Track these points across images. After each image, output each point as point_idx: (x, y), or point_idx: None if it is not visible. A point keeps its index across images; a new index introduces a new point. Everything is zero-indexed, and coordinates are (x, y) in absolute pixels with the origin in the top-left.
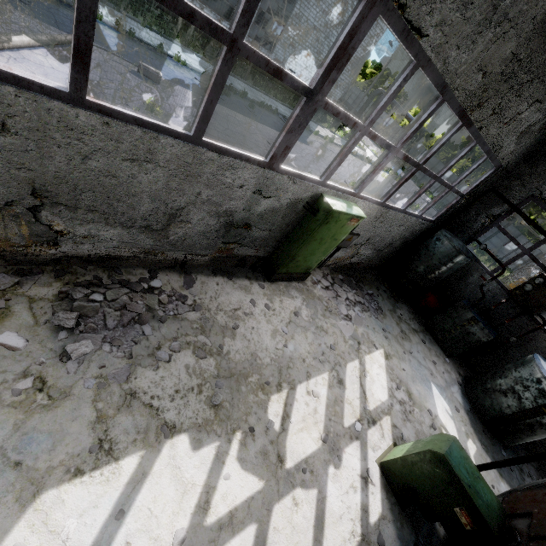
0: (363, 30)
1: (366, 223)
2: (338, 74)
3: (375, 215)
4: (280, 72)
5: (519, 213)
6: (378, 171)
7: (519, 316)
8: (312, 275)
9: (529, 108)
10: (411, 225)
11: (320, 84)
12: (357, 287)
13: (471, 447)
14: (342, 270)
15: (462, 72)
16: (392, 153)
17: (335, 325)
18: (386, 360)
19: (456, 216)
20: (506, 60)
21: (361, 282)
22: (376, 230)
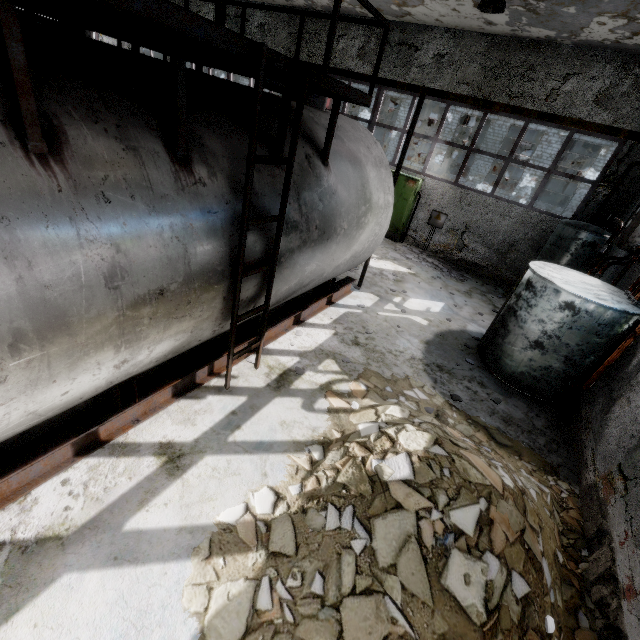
0: (380, 96)
1: (448, 203)
2: (377, 112)
3: (454, 195)
4: (356, 118)
5: (638, 164)
6: (430, 155)
7: (630, 268)
8: (410, 246)
9: (567, 82)
10: (525, 219)
11: (372, 118)
12: (451, 267)
13: (418, 319)
14: (452, 262)
15: (447, 89)
16: (433, 142)
17: (388, 251)
18: (408, 273)
19: (599, 208)
20: (479, 72)
21: (465, 272)
22: (469, 215)
